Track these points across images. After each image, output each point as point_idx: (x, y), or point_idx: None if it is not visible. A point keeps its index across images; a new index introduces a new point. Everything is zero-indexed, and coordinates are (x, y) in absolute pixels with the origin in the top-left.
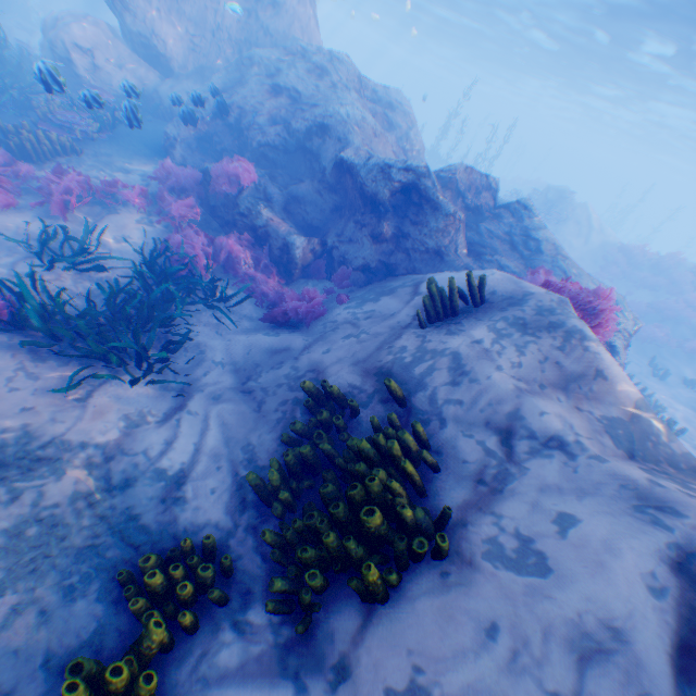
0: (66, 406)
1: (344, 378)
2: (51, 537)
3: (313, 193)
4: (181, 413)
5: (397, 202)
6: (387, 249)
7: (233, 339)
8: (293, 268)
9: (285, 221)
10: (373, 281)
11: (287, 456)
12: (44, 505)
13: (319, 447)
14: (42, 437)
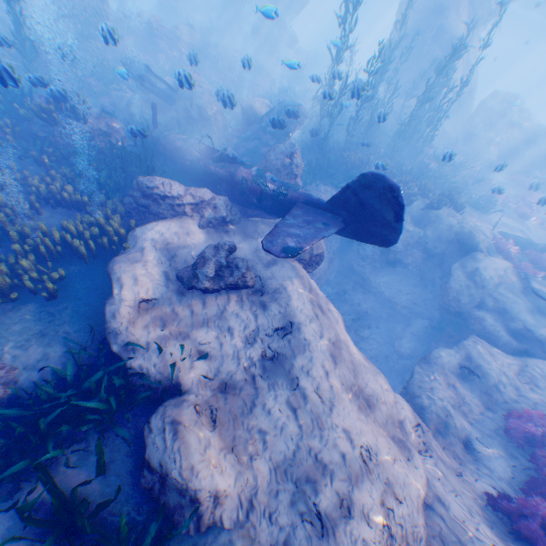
0: None
1: None
2: None
3: None
4: None
5: None
6: None
7: None
8: None
9: None
10: None
11: None
12: None
13: None
14: None
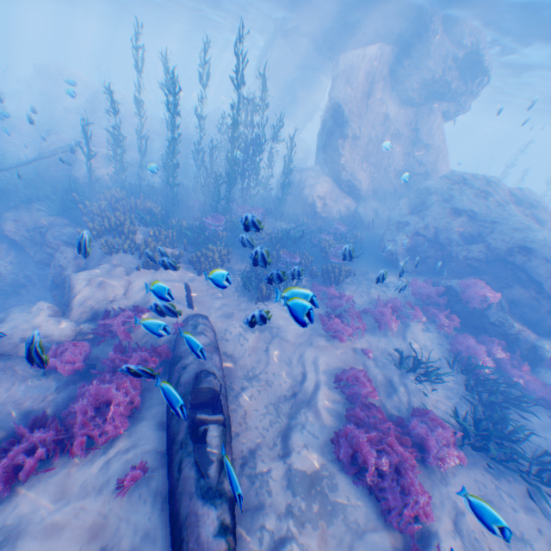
0: (548, 524)
1: None
2: None
3: (528, 298)
4: None
5: None
6: None
7: (547, 438)
8: (538, 363)
9: (522, 326)
10: None
11: None
12: None
13: None
14: None
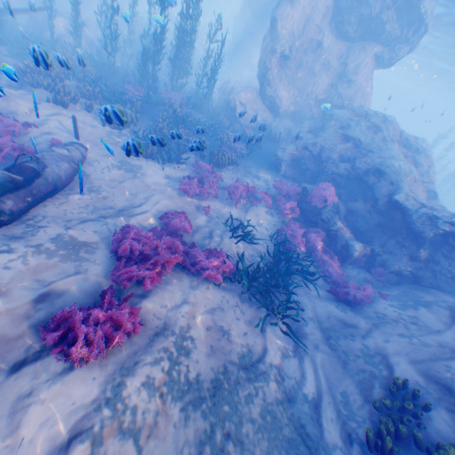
0: (258, 335)
1: (408, 372)
2: (275, 424)
3: (365, 211)
4: (302, 353)
5: (434, 239)
6: (418, 266)
7: (315, 302)
8: (346, 258)
9: (347, 228)
10: (401, 282)
11: (392, 428)
12: (266, 401)
13: (413, 432)
14: (255, 355)
